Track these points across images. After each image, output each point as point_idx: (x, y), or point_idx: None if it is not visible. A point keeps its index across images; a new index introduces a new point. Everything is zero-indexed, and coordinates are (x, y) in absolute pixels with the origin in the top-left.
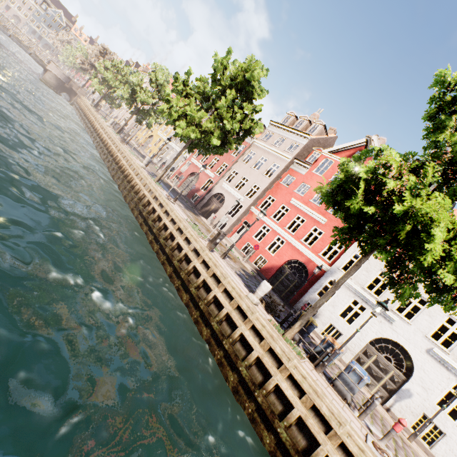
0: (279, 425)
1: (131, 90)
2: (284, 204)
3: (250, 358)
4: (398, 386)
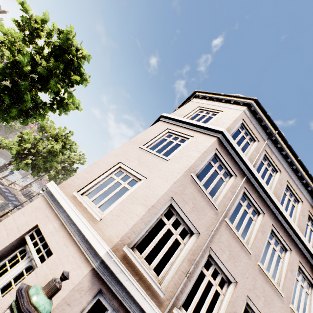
0: None
1: None
2: None
3: None
4: None
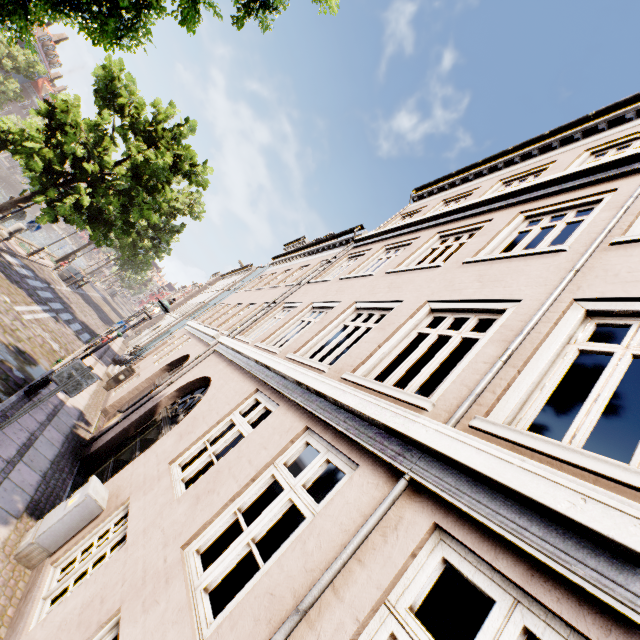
0: None
1: None
2: None
3: None
4: None
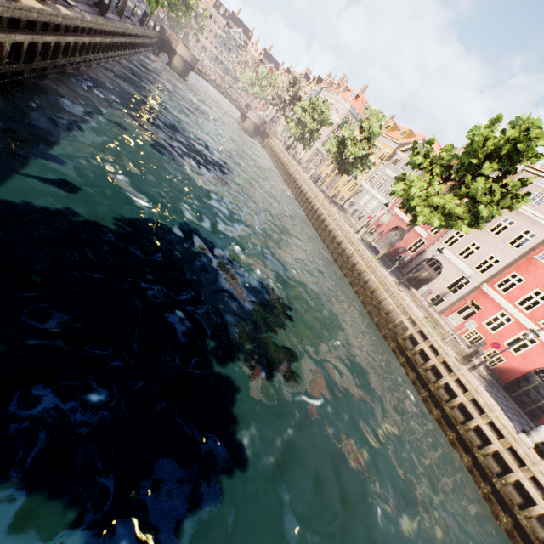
0: None
1: (339, 142)
2: (539, 289)
3: (531, 511)
4: None
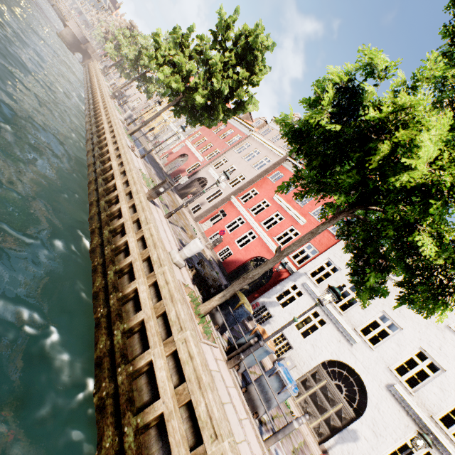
0: (130, 421)
1: (138, 53)
2: (266, 199)
3: (132, 320)
4: (344, 424)
